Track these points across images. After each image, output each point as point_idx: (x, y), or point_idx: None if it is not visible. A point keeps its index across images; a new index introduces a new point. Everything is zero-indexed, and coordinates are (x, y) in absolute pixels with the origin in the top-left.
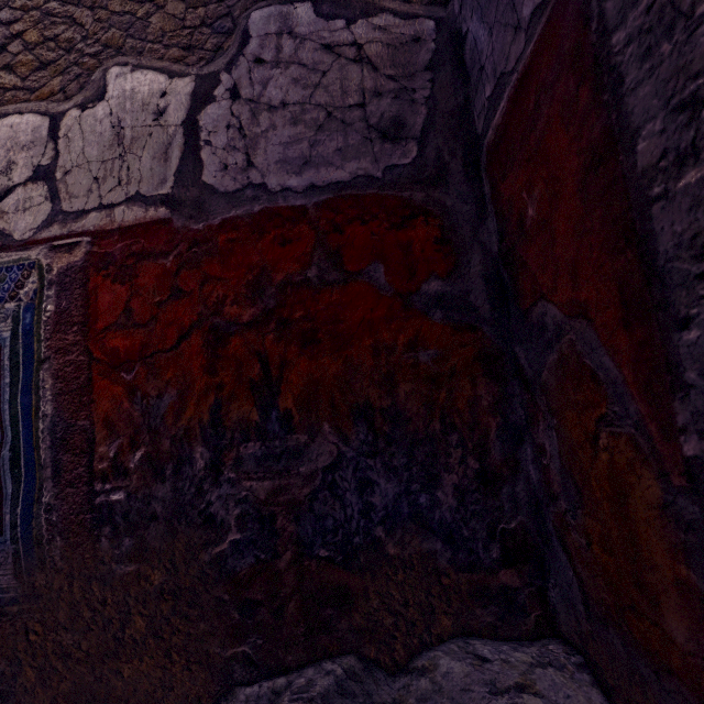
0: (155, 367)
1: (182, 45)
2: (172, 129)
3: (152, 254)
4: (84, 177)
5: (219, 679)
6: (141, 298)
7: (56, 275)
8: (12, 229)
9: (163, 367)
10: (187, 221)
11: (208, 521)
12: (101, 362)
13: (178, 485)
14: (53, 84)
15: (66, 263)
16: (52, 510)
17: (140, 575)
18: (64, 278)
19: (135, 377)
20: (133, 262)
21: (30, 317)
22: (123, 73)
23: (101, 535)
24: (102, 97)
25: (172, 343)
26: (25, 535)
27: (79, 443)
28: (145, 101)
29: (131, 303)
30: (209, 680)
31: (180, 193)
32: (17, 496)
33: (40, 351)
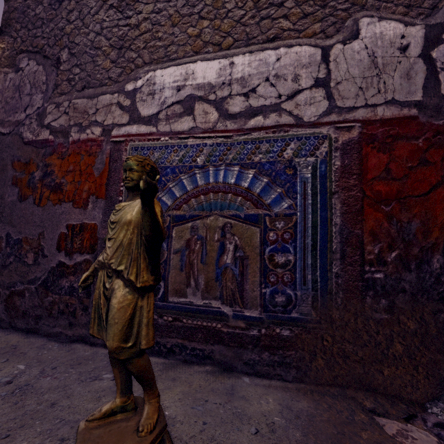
0: (406, 205)
1: (404, 4)
2: (412, 59)
3: (405, 137)
4: (351, 87)
5: (438, 387)
6: (396, 163)
7: (340, 144)
8: (302, 115)
9: (412, 206)
10: (429, 118)
11: (442, 299)
12: (369, 198)
13: (420, 275)
14: (314, 27)
15: (347, 138)
16: (338, 277)
17: (391, 321)
18: (346, 147)
19: (391, 209)
20: (390, 141)
21: (324, 167)
22: (373, 22)
23: (367, 295)
24: (356, 37)
25: (423, 192)
26: (323, 287)
27: (354, 242)
28: (392, 41)
29: (389, 165)
30: (431, 386)
31: (427, 100)
32: (315, 266)
33: (331, 187)
